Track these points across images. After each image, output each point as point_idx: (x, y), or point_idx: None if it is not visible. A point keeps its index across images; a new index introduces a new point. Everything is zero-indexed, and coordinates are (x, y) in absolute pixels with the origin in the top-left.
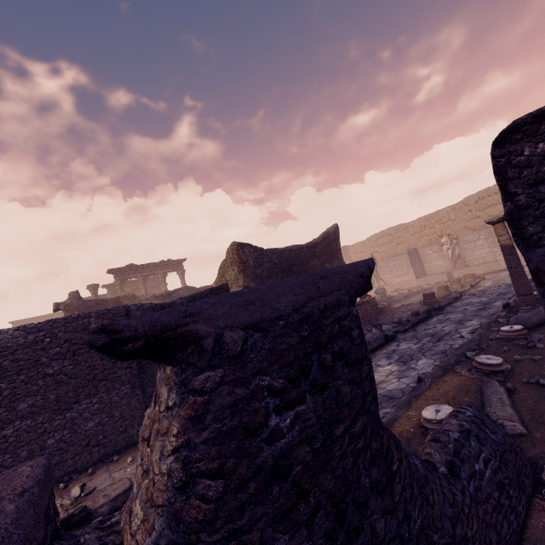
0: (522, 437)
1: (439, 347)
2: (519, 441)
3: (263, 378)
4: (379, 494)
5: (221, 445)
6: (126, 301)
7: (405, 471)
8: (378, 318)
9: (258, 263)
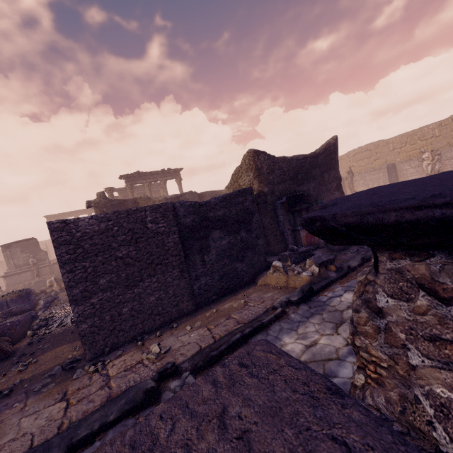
0: None
1: None
2: None
3: None
4: None
5: None
6: (142, 202)
7: None
8: None
9: (270, 170)
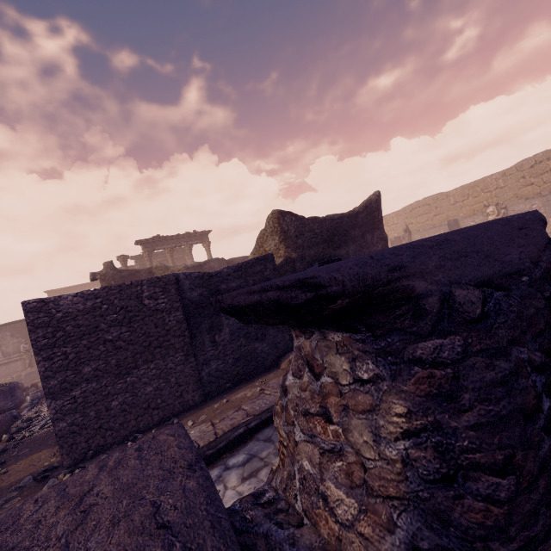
0: None
1: None
2: None
3: (519, 349)
4: None
5: (501, 433)
6: (158, 272)
7: None
8: None
9: (299, 233)
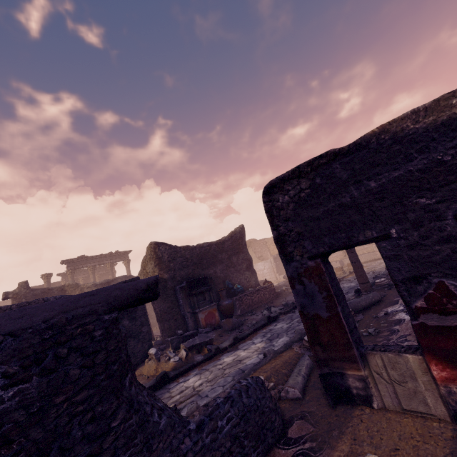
0: (298, 400)
1: (300, 326)
2: (294, 403)
3: (3, 367)
4: (90, 442)
5: None
6: (70, 289)
7: (129, 427)
8: (274, 301)
9: (172, 258)
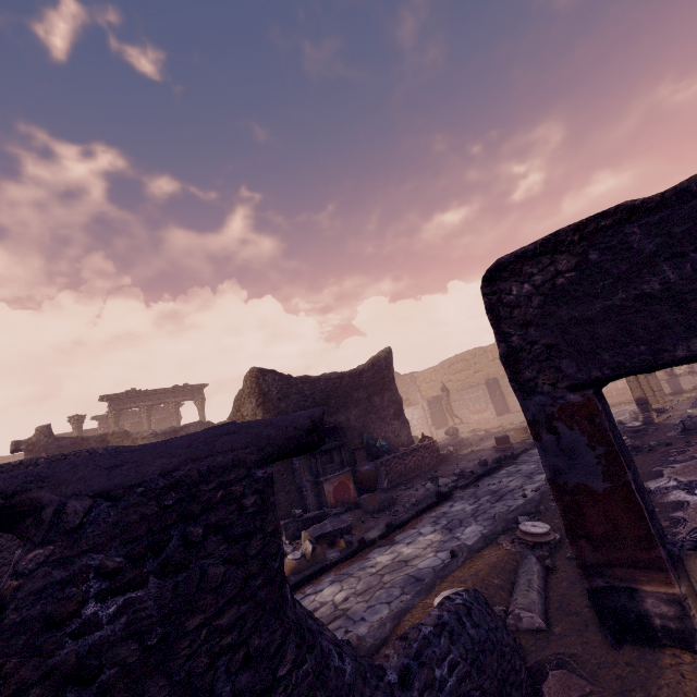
0: (540, 633)
1: (496, 508)
2: (535, 638)
3: (96, 557)
4: None
5: (9, 641)
6: (115, 440)
7: (304, 677)
8: (438, 469)
9: (283, 394)
